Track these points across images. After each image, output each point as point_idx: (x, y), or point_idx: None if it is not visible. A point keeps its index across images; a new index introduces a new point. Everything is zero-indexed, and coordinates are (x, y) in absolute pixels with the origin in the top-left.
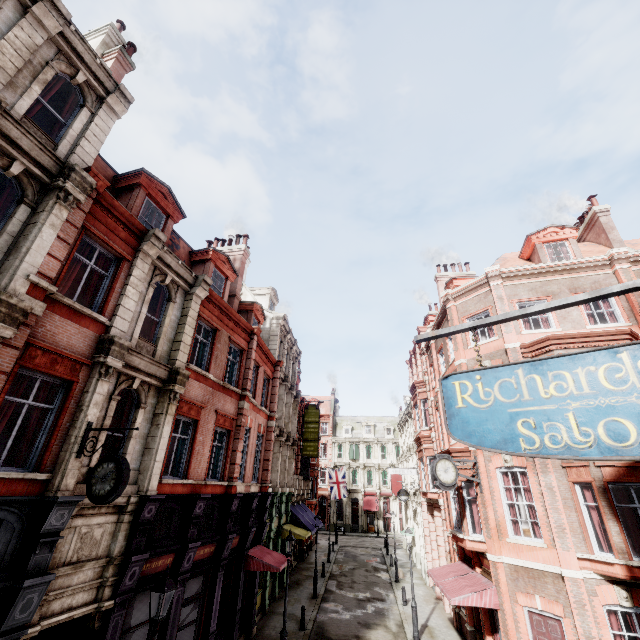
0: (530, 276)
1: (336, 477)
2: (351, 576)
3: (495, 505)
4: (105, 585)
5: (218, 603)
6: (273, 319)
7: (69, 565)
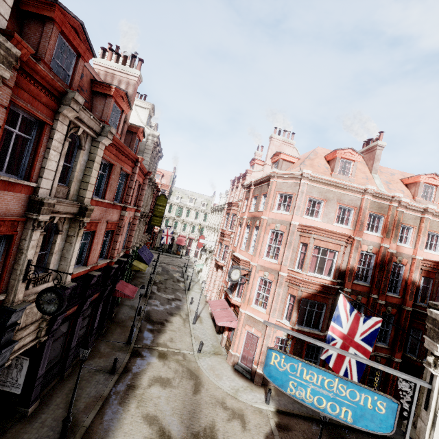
0: (324, 184)
1: (167, 232)
2: (165, 284)
3: (252, 291)
4: (42, 331)
5: (99, 316)
6: (149, 135)
7: (21, 329)
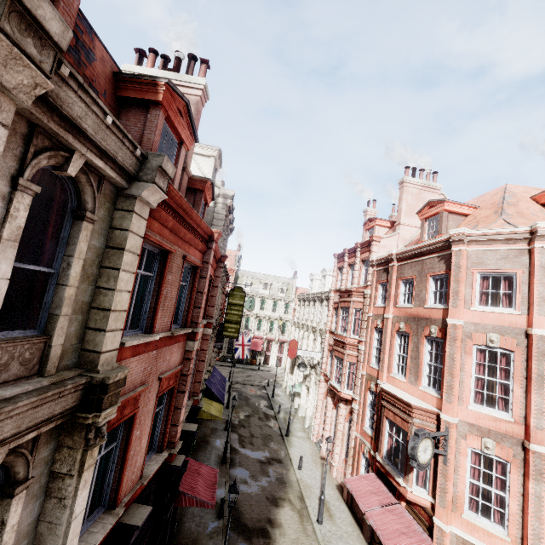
0: None
1: (242, 340)
2: (249, 427)
3: (457, 480)
4: None
5: None
6: (219, 196)
7: None
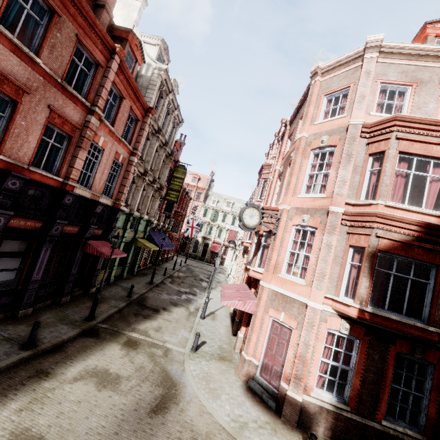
0: (409, 57)
1: (192, 223)
2: (183, 279)
3: (280, 251)
4: None
5: (44, 264)
6: (155, 69)
7: None
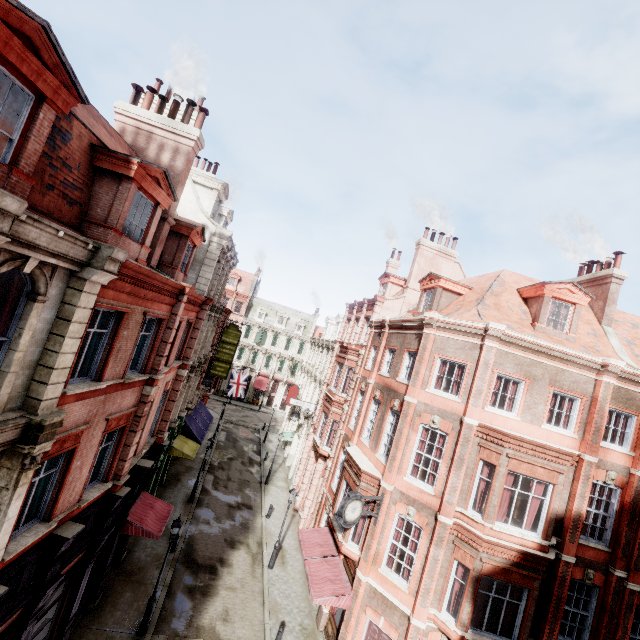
0: (526, 349)
1: (238, 379)
2: (228, 470)
3: (381, 539)
4: None
5: (83, 589)
6: (215, 235)
7: None
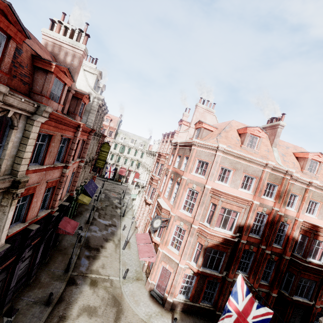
0: (234, 156)
1: (110, 169)
2: (105, 210)
3: (169, 235)
4: None
5: (40, 253)
6: (95, 98)
7: None
